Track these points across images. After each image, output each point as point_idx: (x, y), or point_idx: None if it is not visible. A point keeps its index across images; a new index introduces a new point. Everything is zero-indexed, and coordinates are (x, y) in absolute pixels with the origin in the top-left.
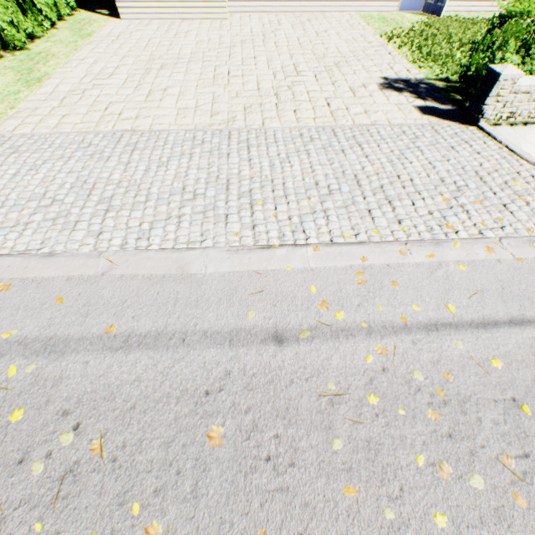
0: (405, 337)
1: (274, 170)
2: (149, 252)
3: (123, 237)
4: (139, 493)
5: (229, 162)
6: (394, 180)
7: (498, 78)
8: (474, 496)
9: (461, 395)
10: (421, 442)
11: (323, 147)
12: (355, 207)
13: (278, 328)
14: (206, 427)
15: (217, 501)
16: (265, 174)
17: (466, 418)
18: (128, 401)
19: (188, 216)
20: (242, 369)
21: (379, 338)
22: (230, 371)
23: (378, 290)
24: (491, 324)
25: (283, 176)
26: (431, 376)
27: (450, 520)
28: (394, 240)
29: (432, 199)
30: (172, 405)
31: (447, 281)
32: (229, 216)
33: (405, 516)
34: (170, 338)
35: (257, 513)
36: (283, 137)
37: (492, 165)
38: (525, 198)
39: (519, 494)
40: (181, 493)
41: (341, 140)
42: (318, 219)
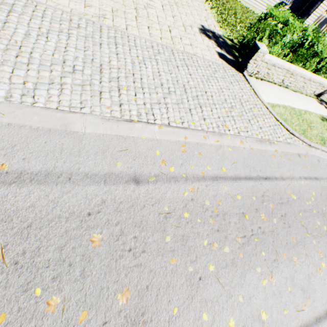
0: (203, 183)
1: (135, 67)
2: (34, 108)
3: (7, 91)
4: (40, 282)
5: (101, 51)
6: (204, 94)
7: (258, 50)
8: (225, 255)
9: (224, 212)
10: (206, 234)
11: (166, 60)
12: (183, 106)
13: (136, 174)
14: (89, 235)
15: (98, 278)
16: (128, 68)
17: (225, 222)
18: (24, 222)
19: (69, 85)
20: (113, 198)
21: (191, 183)
22: (105, 200)
23: (192, 157)
24: (238, 178)
25: (141, 73)
26: (213, 203)
27: (215, 267)
28: (201, 129)
29: (220, 110)
30: (63, 222)
31: (223, 155)
32: (102, 93)
33: (197, 268)
34: (59, 177)
35: (124, 280)
36: (141, 44)
37: (247, 98)
38: (257, 118)
39: (240, 252)
40: (73, 277)
41: (177, 59)
42: (162, 108)
